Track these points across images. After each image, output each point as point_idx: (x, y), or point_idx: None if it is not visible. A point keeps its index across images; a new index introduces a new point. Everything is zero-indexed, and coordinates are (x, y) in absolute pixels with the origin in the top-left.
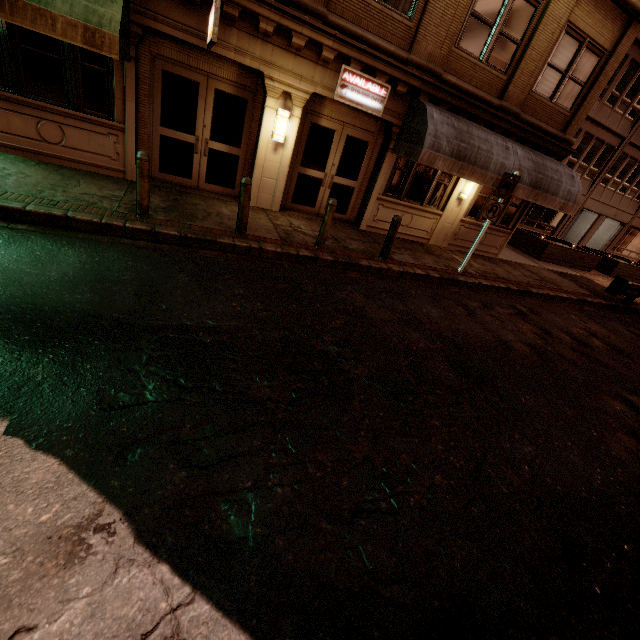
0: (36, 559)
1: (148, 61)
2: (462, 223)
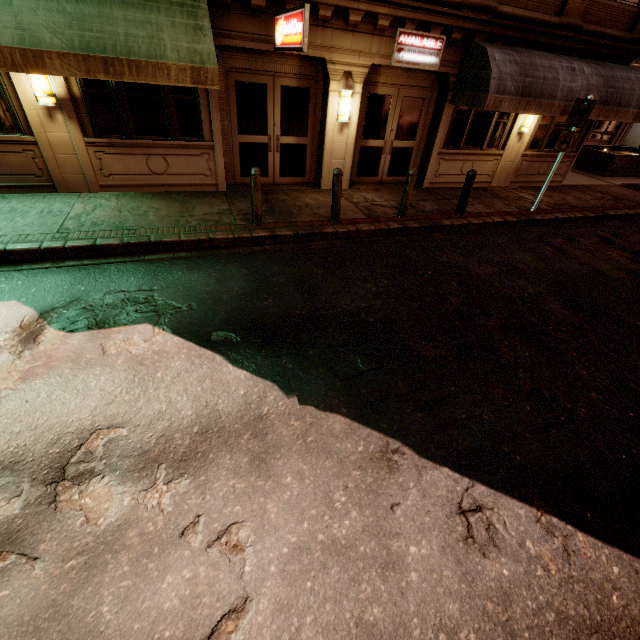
0: (373, 471)
1: (222, 77)
2: (523, 158)
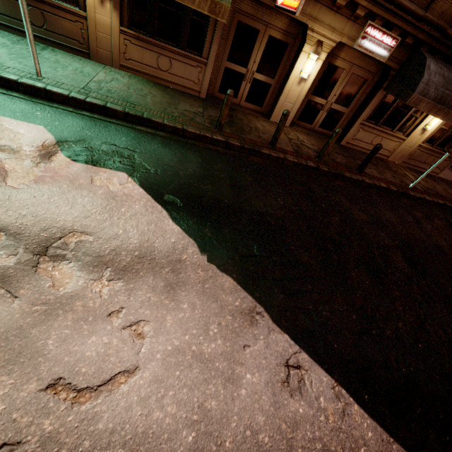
0: (240, 320)
1: (230, 14)
2: (419, 147)
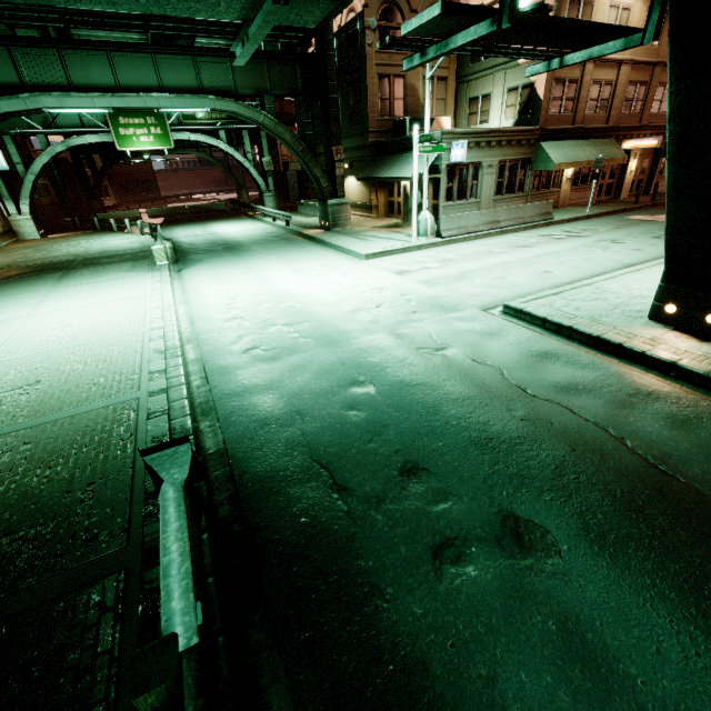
0: None
1: None
2: None
